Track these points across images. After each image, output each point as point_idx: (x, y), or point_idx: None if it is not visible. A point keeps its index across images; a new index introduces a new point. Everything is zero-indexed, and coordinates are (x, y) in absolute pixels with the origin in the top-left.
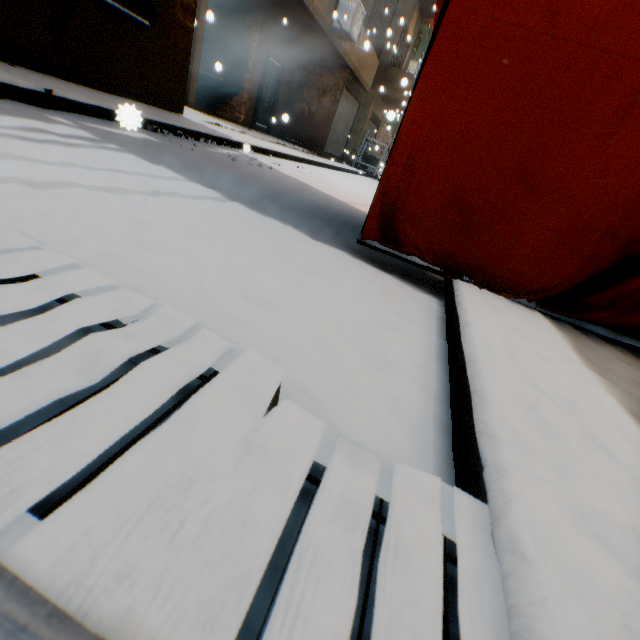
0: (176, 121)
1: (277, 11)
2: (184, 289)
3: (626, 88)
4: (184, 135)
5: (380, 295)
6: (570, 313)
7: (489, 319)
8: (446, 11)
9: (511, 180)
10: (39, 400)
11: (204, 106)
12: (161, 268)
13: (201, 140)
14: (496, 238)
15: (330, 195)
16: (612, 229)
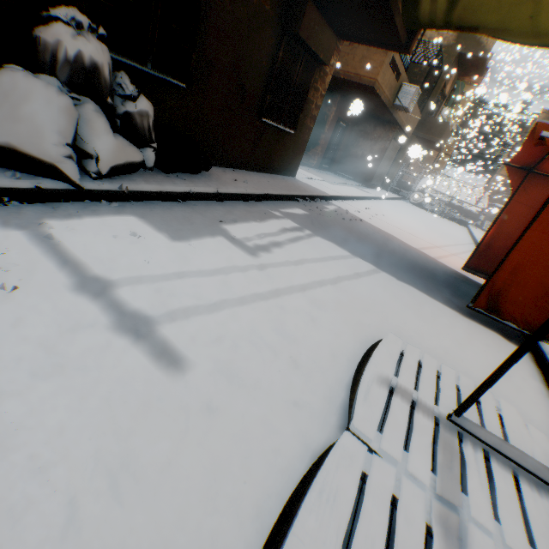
0: (304, 190)
1: (354, 95)
2: (429, 352)
3: None
4: (308, 199)
5: (495, 350)
6: None
7: None
8: (548, 200)
9: None
10: (476, 415)
11: None
12: (411, 338)
13: (315, 200)
14: None
15: (405, 242)
16: None
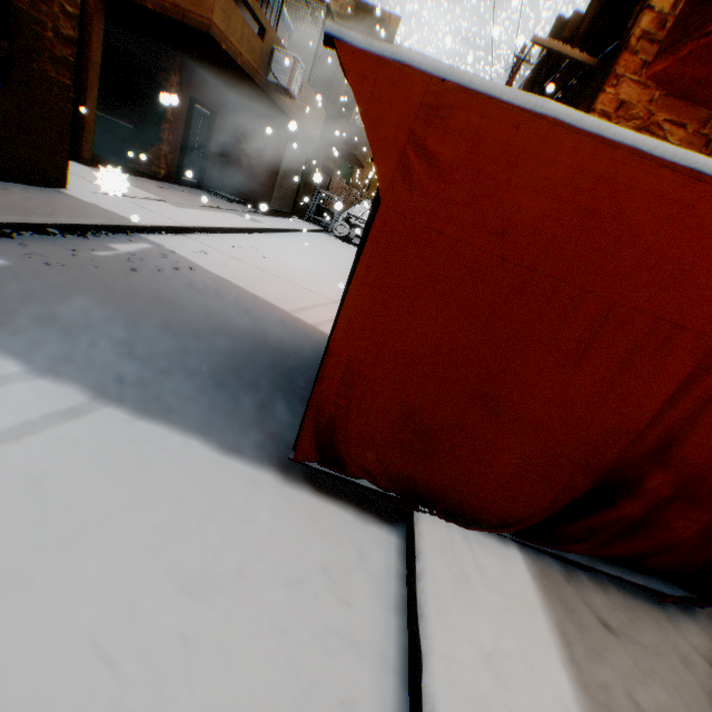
0: (48, 214)
1: (199, 56)
2: None
3: (588, 319)
4: (62, 231)
5: (317, 587)
6: (549, 544)
7: (460, 652)
8: (376, 210)
9: (471, 402)
10: None
11: (110, 155)
12: None
13: (90, 233)
14: (460, 462)
15: (270, 302)
16: (585, 462)
